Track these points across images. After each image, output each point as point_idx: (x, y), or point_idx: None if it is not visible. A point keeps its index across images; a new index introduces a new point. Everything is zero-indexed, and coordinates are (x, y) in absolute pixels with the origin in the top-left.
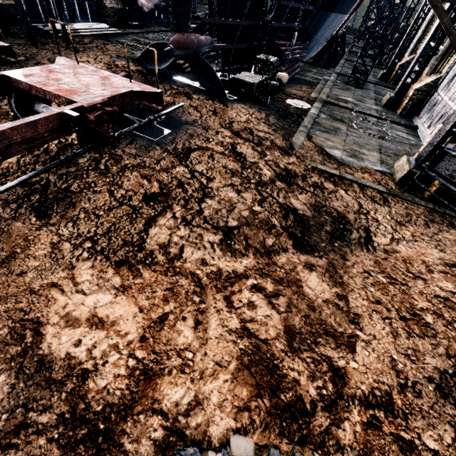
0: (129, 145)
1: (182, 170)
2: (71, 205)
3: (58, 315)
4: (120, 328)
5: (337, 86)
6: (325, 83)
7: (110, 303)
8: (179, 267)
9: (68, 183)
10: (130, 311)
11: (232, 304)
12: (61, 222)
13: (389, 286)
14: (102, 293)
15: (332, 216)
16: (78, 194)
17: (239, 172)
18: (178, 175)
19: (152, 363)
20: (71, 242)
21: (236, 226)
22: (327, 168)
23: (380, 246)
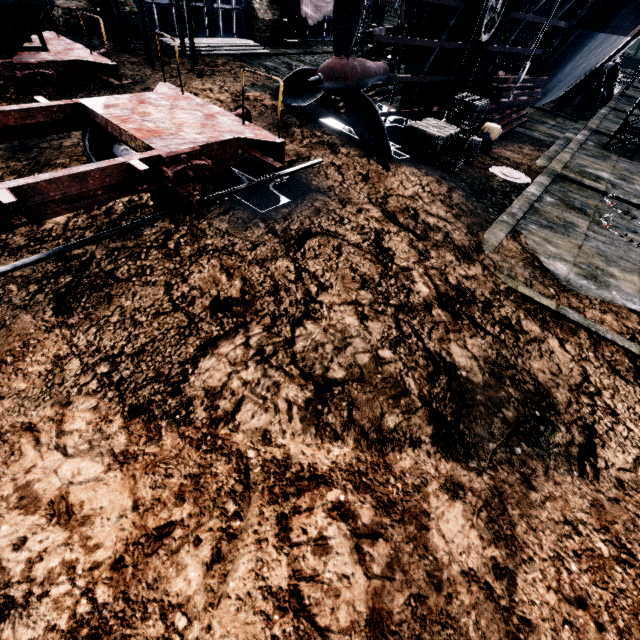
0: (221, 216)
1: (284, 266)
2: (107, 299)
3: (15, 483)
4: (91, 533)
5: (586, 151)
6: (566, 143)
7: (94, 480)
8: (224, 438)
9: (117, 264)
10: (118, 502)
11: (288, 534)
12: (83, 324)
13: (613, 567)
14: (90, 458)
15: (523, 390)
16: (122, 282)
17: (375, 282)
18: (276, 273)
19: (115, 620)
20: (83, 360)
21: (340, 380)
22: (535, 294)
23: (611, 469)
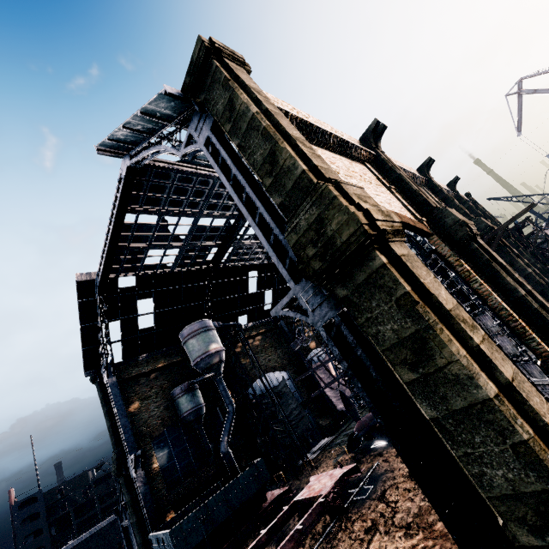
0: (353, 508)
1: (381, 506)
2: None
3: None
4: None
5: None
6: None
7: None
8: None
9: (331, 543)
10: None
11: None
12: None
13: None
14: None
15: None
16: (336, 546)
17: (413, 487)
18: (380, 510)
19: None
20: None
21: (411, 521)
22: None
23: None
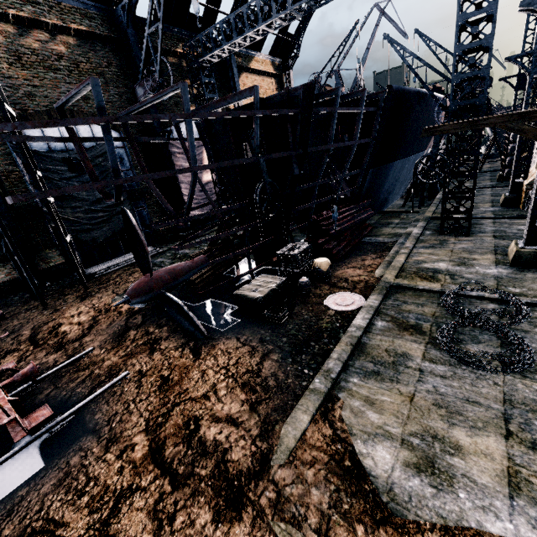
0: None
1: None
2: None
3: None
4: None
5: (423, 243)
6: (406, 239)
7: None
8: None
9: None
10: None
11: None
12: None
13: None
14: None
15: None
16: None
17: None
18: None
19: None
20: None
21: None
22: None
23: None
